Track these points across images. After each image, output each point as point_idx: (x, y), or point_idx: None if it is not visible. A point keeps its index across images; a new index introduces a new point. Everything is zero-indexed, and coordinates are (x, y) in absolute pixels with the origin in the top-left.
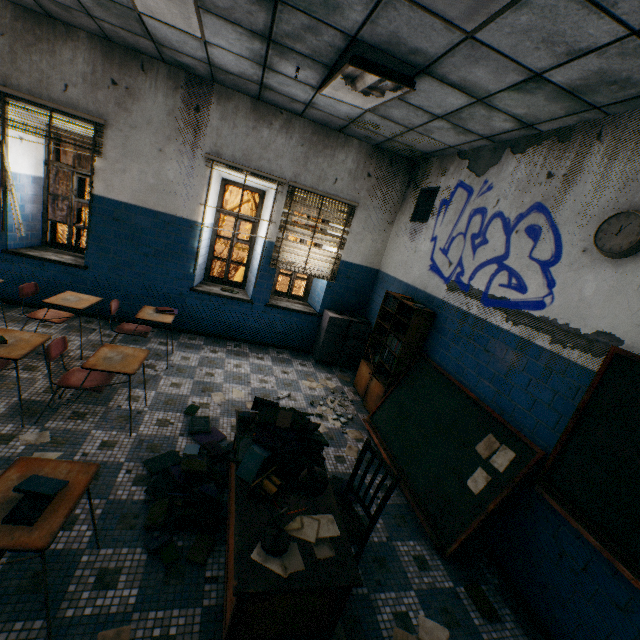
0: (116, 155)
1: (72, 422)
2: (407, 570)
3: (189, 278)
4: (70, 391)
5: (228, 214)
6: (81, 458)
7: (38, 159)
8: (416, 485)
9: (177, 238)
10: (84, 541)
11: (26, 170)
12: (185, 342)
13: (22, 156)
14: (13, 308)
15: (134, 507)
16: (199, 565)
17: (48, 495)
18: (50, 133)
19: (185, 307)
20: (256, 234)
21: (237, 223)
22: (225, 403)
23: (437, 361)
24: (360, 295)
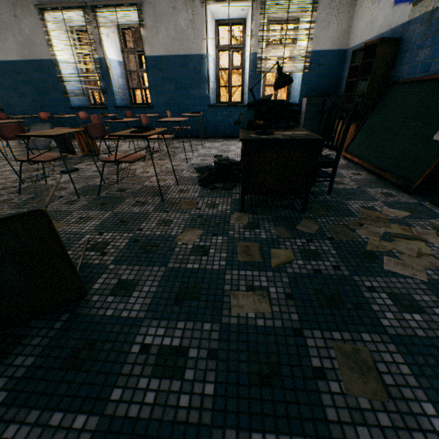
0: (151, 23)
1: (159, 161)
2: (374, 196)
3: (206, 99)
4: (156, 155)
5: (223, 48)
6: (165, 168)
7: (117, 50)
8: (385, 166)
9: (194, 71)
10: (171, 184)
11: (114, 57)
12: (211, 141)
13: (110, 48)
14: (126, 139)
15: (192, 178)
16: (228, 190)
17: (146, 127)
18: (118, 23)
19: (208, 120)
20: (244, 58)
21: (230, 53)
22: (238, 154)
23: (404, 78)
24: (331, 78)
